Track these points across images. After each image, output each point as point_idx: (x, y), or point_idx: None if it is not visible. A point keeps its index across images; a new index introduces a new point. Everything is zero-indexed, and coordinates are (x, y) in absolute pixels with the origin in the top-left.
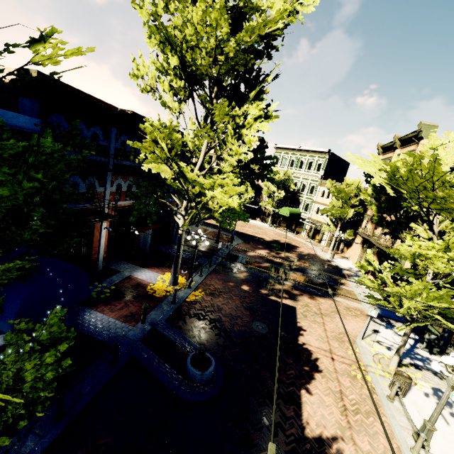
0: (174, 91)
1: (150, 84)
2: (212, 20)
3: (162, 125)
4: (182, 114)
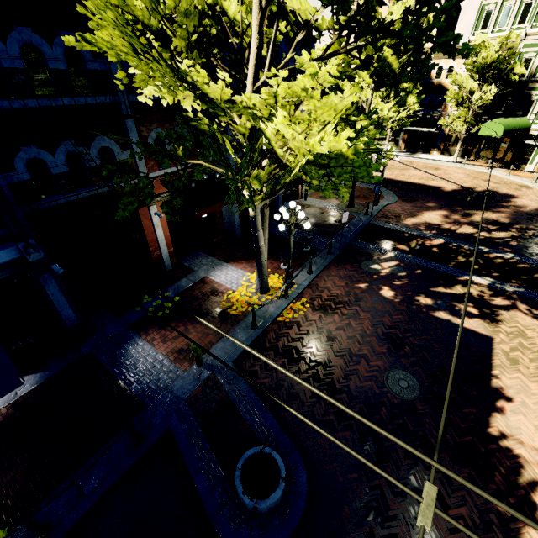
0: None
1: None
2: None
3: None
4: None
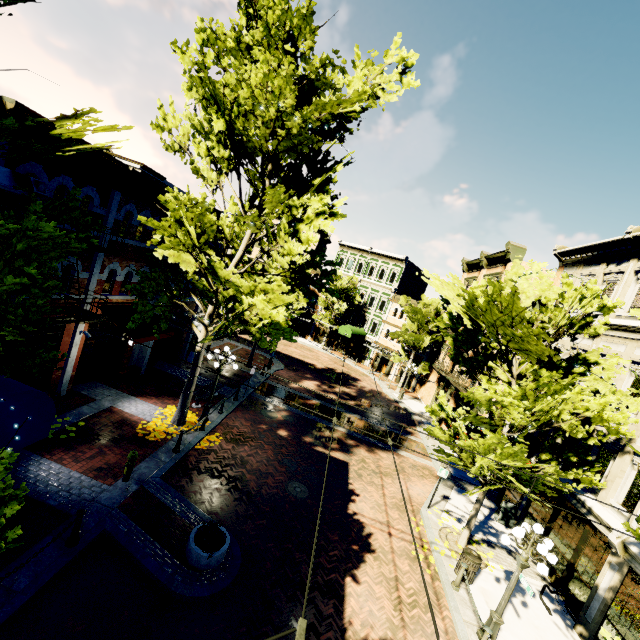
0: (214, 158)
1: (180, 141)
2: (275, 87)
3: (191, 200)
4: (221, 189)
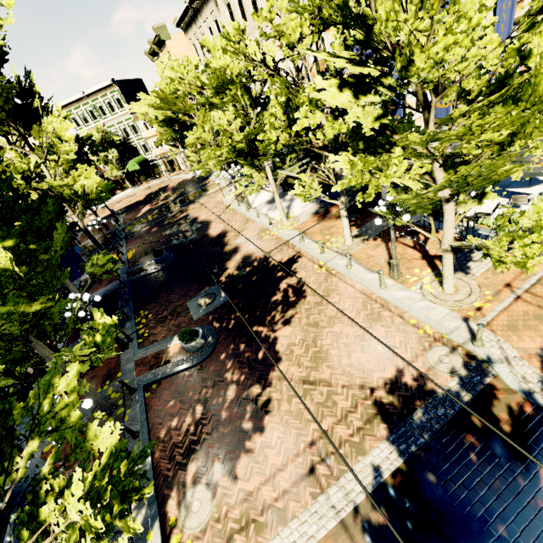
0: None
1: None
2: None
3: None
4: None
